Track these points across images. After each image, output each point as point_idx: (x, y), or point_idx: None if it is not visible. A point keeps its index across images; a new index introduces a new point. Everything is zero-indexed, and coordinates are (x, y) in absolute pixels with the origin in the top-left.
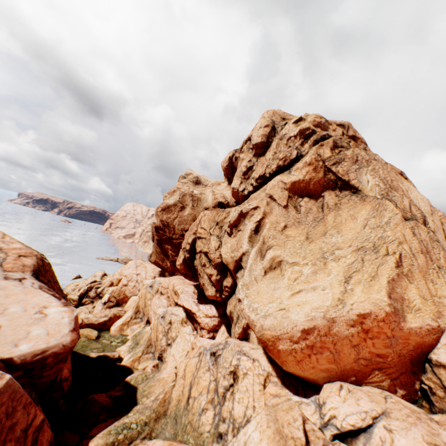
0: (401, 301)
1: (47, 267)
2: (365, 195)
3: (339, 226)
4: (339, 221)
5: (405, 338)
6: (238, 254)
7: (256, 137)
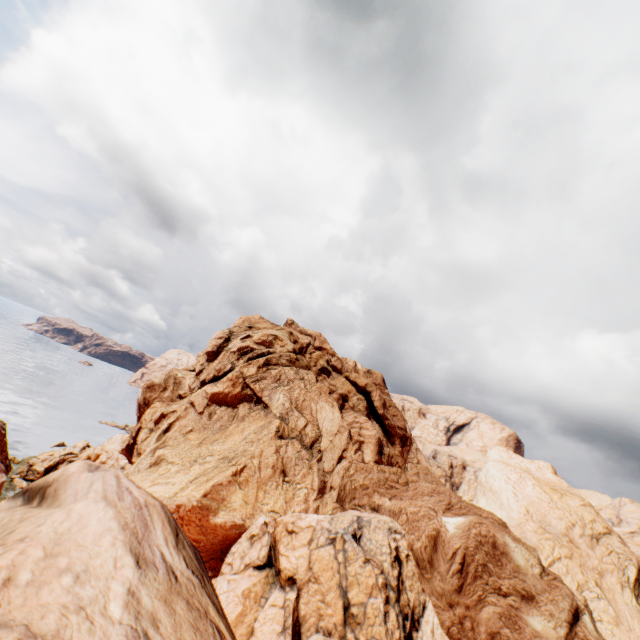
0: (221, 501)
1: (1, 437)
2: (271, 411)
3: (229, 436)
4: (233, 432)
5: (214, 528)
6: (147, 448)
7: (209, 346)
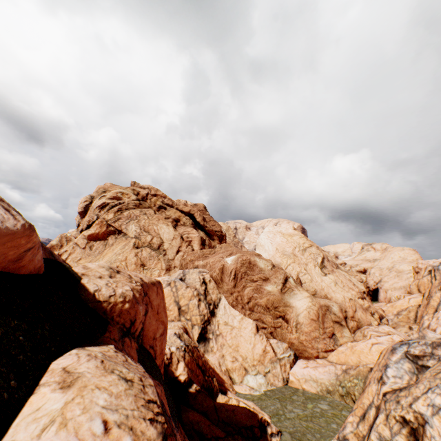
0: None
1: None
2: (129, 236)
3: (105, 255)
4: (107, 253)
5: None
6: None
7: (79, 208)
